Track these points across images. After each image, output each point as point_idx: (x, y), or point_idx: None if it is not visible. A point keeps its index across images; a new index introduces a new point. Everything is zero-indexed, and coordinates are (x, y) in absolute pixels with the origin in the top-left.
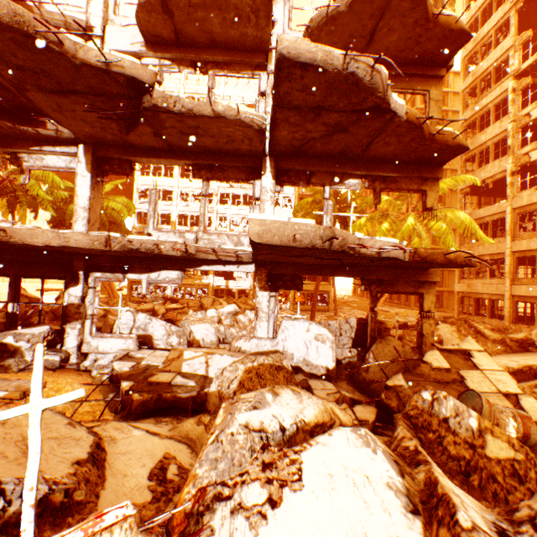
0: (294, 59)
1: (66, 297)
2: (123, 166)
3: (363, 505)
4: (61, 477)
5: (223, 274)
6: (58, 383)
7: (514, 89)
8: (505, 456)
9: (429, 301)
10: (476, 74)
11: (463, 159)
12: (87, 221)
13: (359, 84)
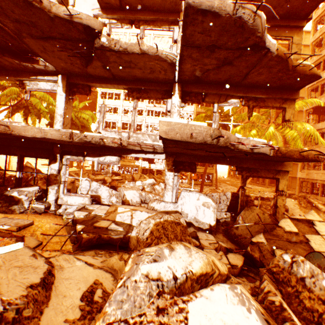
0: (197, 6)
1: (49, 170)
2: (85, 89)
3: None
4: (15, 298)
5: (148, 160)
6: (41, 222)
7: None
8: None
9: (283, 184)
10: (322, 30)
11: (309, 89)
12: (62, 123)
13: (244, 26)
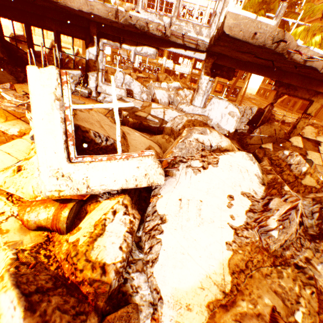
0: None
1: (87, 54)
2: None
3: (242, 178)
4: (116, 139)
5: (172, 59)
6: None
7: None
8: (310, 185)
9: (314, 108)
10: None
11: None
12: None
13: None
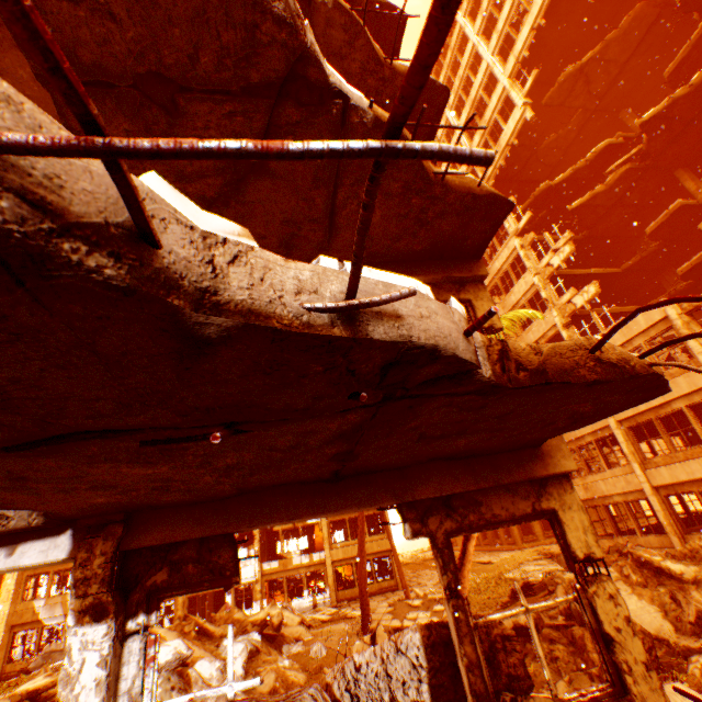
0: None
1: None
2: None
3: None
4: None
5: None
6: None
7: (522, 245)
8: None
9: (577, 527)
10: None
11: None
12: None
13: None
